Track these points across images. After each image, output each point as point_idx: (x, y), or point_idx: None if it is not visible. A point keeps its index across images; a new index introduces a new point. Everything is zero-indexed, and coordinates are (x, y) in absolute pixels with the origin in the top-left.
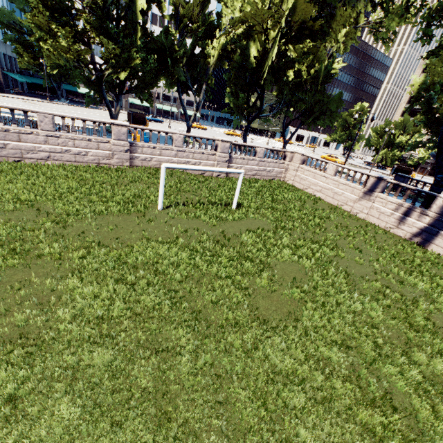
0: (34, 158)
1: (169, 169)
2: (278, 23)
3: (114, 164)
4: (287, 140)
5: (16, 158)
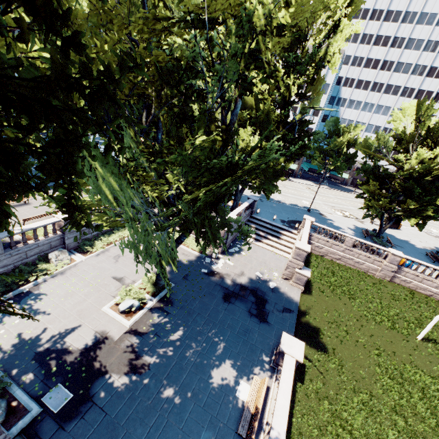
0: (331, 257)
1: (423, 295)
2: None
3: (378, 275)
4: None
5: (323, 254)
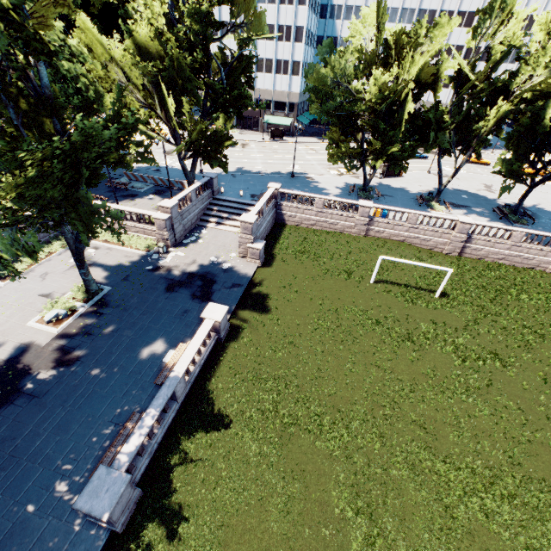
0: (307, 224)
1: (397, 242)
2: None
3: (353, 233)
4: None
5: (298, 223)
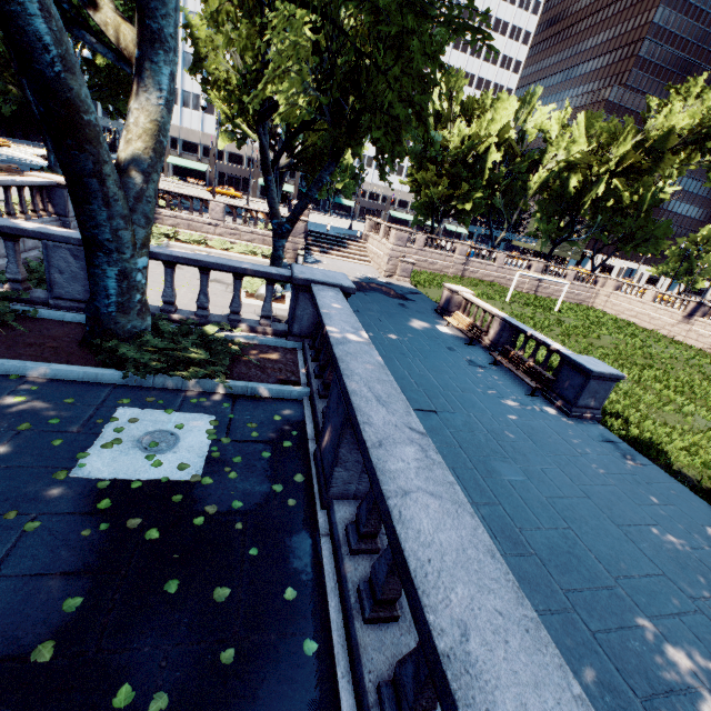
0: None
1: (488, 282)
2: (605, 163)
3: (451, 273)
4: (596, 267)
5: None
